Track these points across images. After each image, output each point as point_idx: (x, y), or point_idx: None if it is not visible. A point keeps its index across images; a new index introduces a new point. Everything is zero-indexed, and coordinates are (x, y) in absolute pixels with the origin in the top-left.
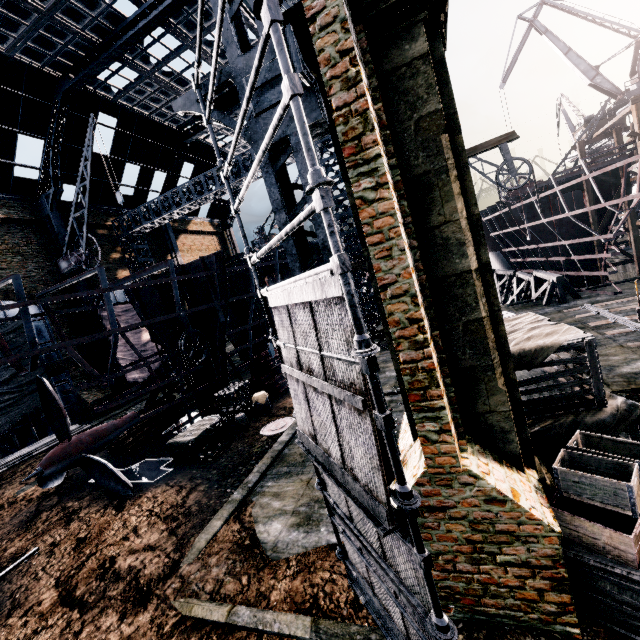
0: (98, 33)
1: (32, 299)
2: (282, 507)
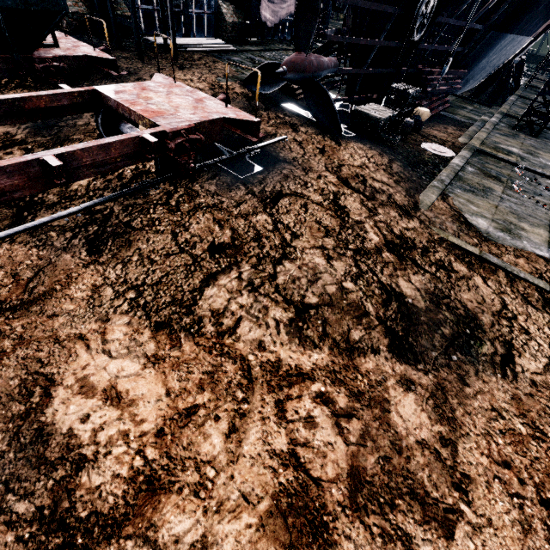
0: None
1: None
2: (480, 212)
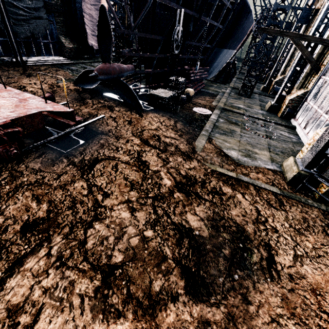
0: None
1: None
2: (232, 146)
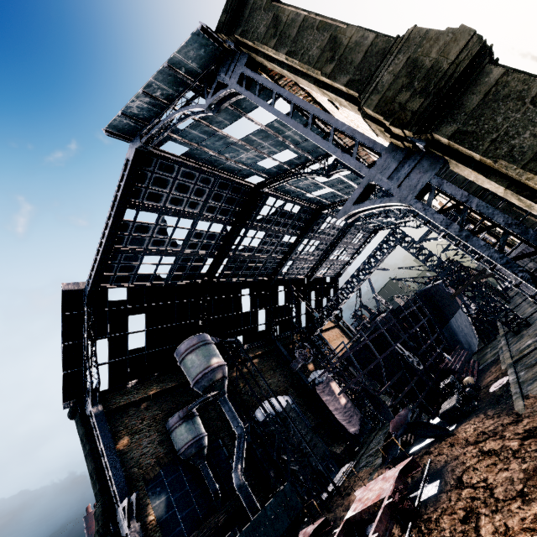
0: (282, 254)
1: (285, 392)
2: None
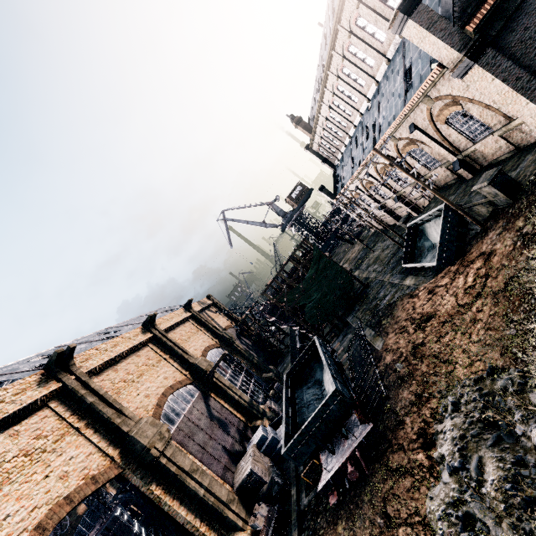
0: None
1: None
2: None
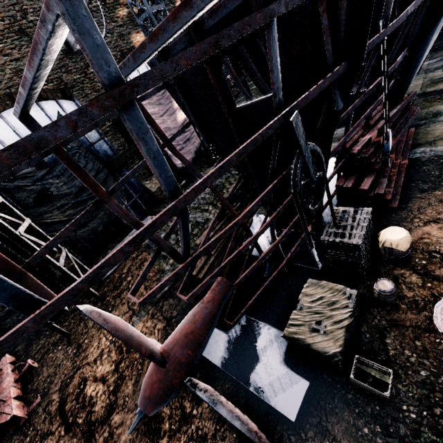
0: None
1: (64, 94)
2: None
